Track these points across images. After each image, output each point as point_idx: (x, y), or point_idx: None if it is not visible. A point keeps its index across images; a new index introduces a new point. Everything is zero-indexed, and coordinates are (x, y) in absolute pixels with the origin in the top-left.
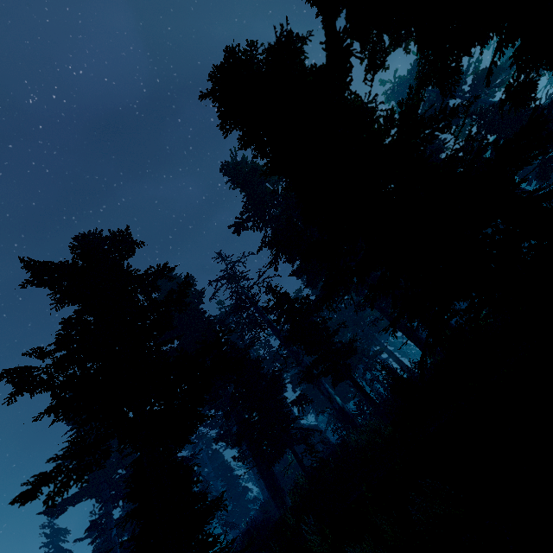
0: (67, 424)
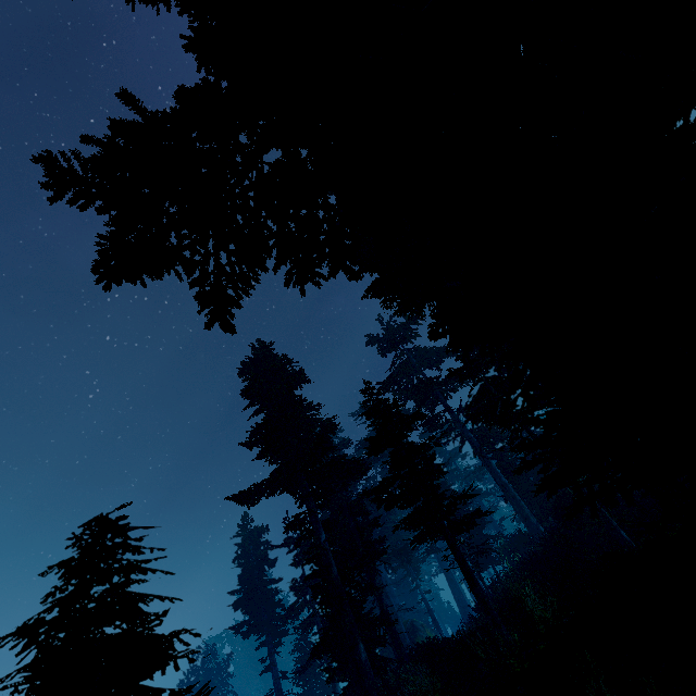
0: (245, 396)
